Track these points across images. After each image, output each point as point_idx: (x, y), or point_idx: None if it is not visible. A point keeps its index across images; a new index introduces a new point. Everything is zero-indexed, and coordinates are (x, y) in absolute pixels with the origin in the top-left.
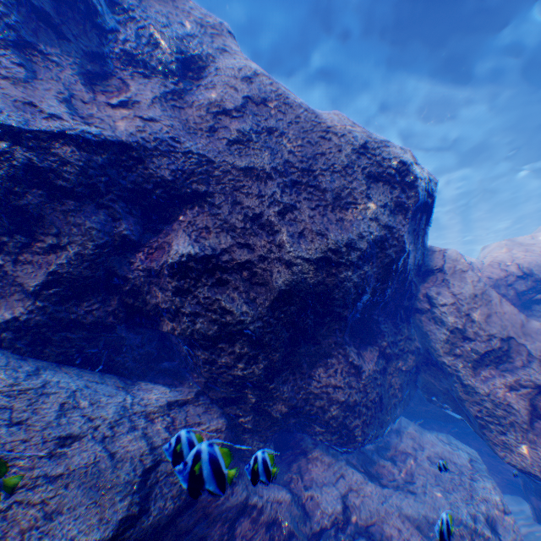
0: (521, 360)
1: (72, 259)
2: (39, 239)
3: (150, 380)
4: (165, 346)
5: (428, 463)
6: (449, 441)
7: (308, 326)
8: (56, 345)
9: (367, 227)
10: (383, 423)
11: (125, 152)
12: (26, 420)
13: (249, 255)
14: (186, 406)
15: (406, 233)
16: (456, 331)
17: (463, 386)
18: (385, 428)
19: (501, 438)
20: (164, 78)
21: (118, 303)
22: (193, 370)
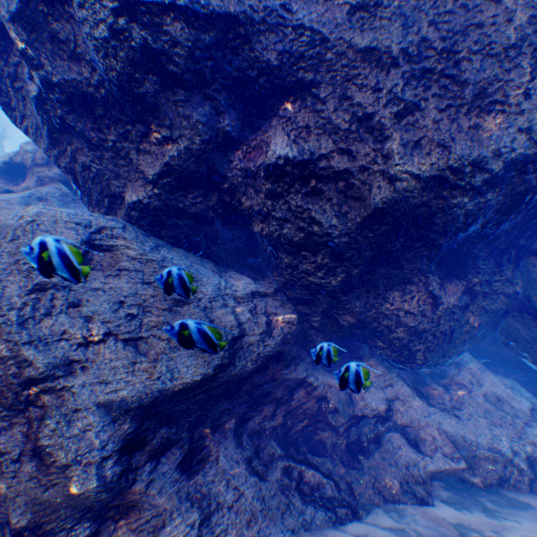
0: None
1: (181, 153)
2: (154, 130)
3: (237, 271)
4: (251, 244)
5: (482, 399)
6: (512, 387)
7: (396, 250)
8: (169, 229)
9: (510, 141)
10: (446, 354)
11: (232, 28)
12: (153, 282)
13: (349, 165)
14: (265, 298)
15: None
16: None
17: None
18: (446, 359)
19: None
20: None
21: (217, 199)
22: (274, 270)
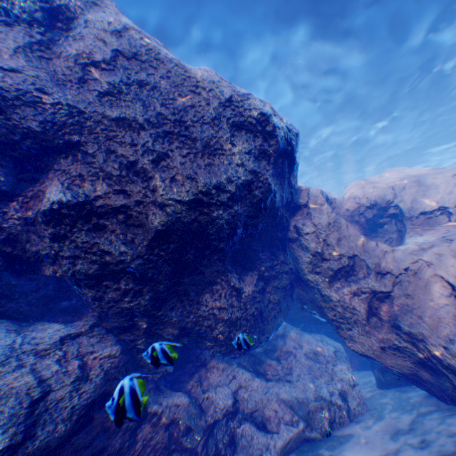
0: (362, 272)
1: None
2: None
3: (49, 320)
4: (63, 288)
5: (303, 357)
6: (321, 338)
7: (190, 260)
8: None
9: (234, 172)
10: (266, 331)
11: None
12: None
13: (125, 200)
14: (81, 339)
15: (269, 176)
16: (316, 254)
17: (322, 296)
18: (268, 335)
19: (348, 332)
20: (30, 27)
21: None
22: (89, 307)
